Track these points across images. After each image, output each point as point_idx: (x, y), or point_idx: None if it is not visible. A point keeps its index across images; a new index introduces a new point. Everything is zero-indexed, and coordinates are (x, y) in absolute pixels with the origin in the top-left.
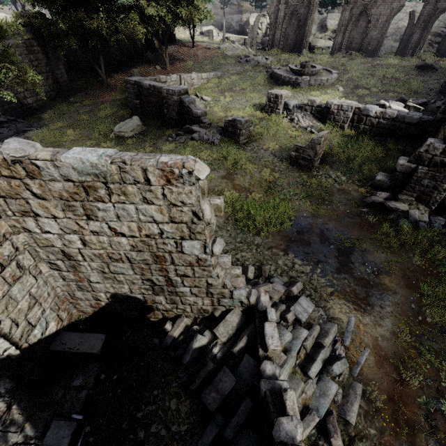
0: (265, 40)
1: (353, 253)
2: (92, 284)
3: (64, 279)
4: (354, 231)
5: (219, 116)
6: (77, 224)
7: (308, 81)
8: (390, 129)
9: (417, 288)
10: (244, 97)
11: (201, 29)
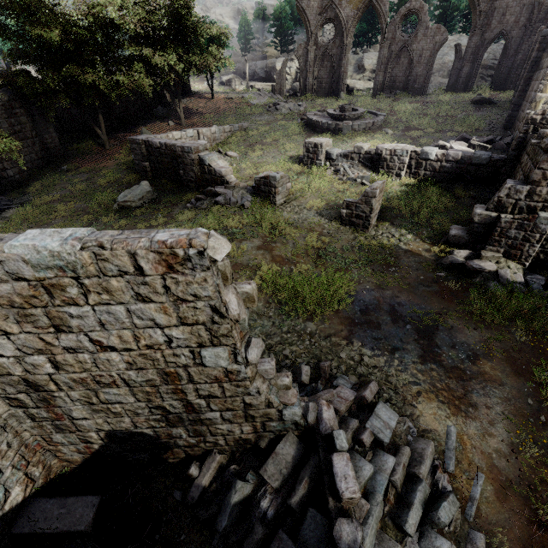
0: (295, 85)
1: (437, 333)
2: (76, 422)
3: (33, 419)
4: (433, 302)
5: (248, 173)
6: (41, 339)
7: (351, 126)
8: (456, 173)
9: (529, 374)
10: (278, 150)
11: (221, 79)
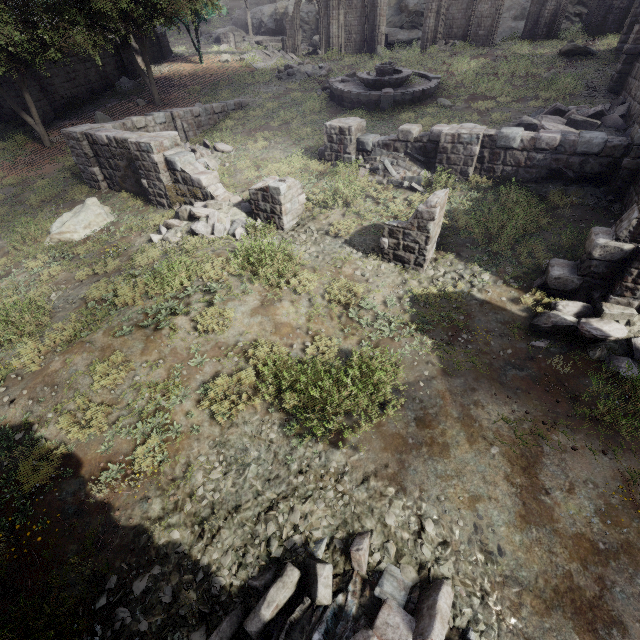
0: (317, 39)
1: (544, 464)
2: None
3: None
4: (532, 400)
5: (246, 177)
6: None
7: (392, 97)
8: (551, 167)
9: None
10: (289, 138)
11: (216, 33)
